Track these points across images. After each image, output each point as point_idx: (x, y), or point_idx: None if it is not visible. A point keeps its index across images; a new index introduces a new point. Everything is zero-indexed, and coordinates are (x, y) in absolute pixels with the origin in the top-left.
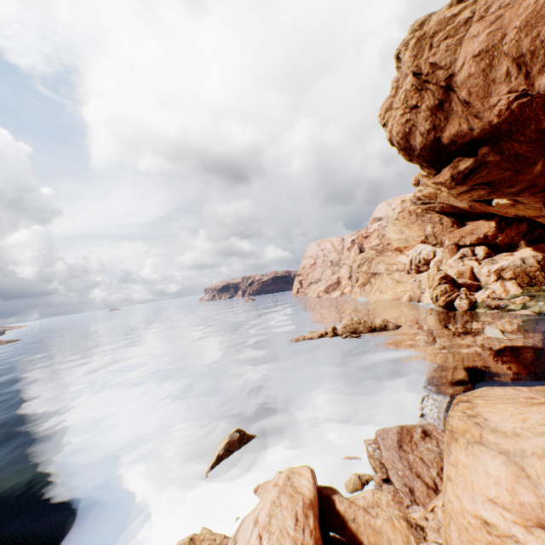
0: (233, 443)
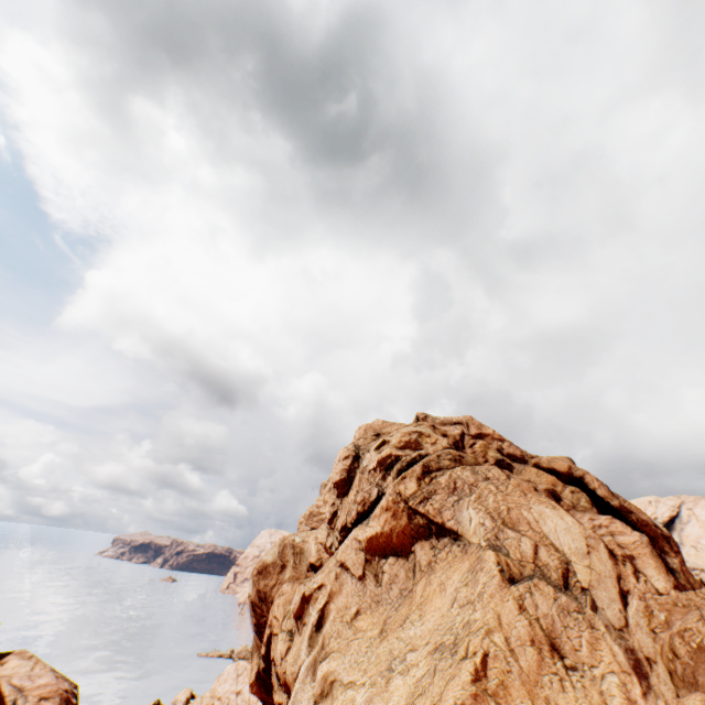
0: (156, 704)
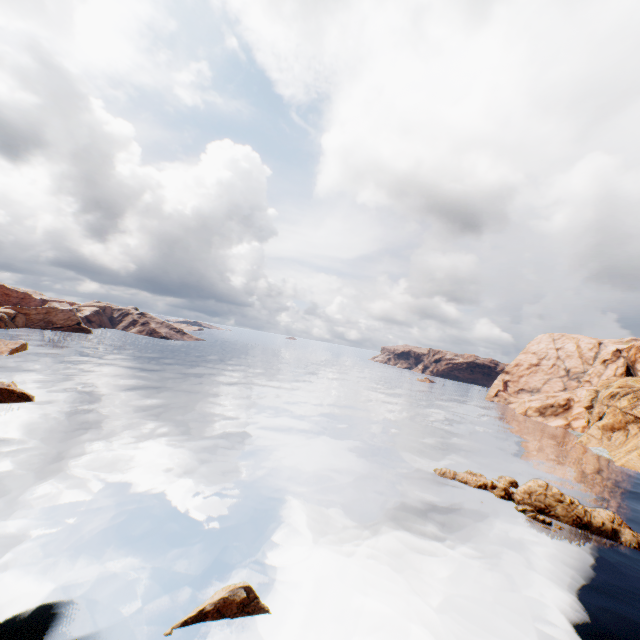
0: (231, 603)
